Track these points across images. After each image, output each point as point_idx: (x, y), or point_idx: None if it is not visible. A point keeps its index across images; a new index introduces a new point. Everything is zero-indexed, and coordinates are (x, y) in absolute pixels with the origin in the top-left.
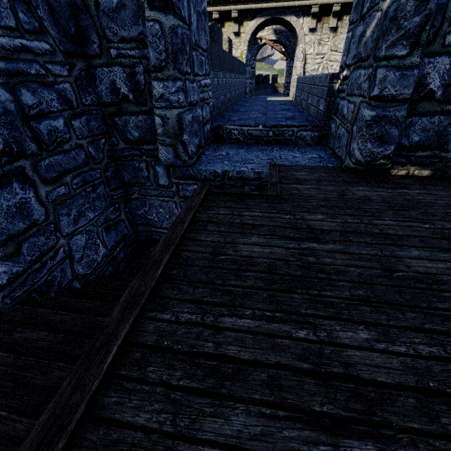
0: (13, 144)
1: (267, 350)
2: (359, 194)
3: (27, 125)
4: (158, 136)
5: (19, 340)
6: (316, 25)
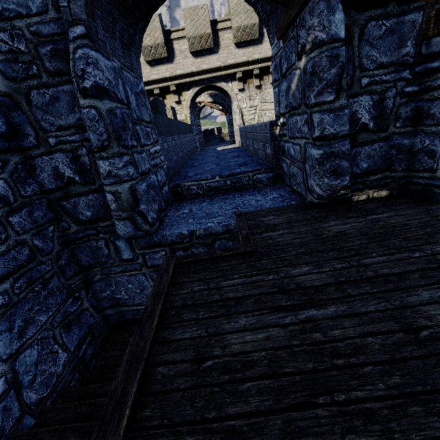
0: None
1: None
2: (333, 230)
3: None
4: (112, 212)
5: None
6: (243, 86)
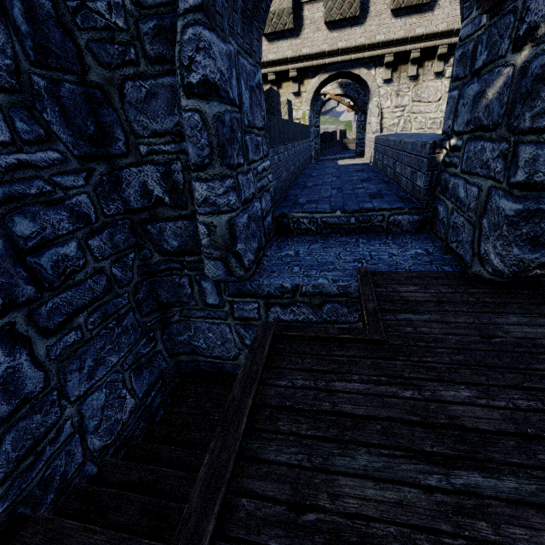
0: None
1: None
2: (514, 332)
3: (21, 263)
4: (202, 247)
5: None
6: (391, 75)
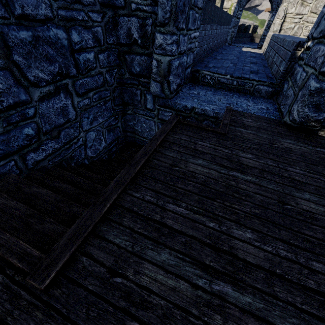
0: (63, 68)
1: (189, 227)
2: (285, 145)
3: (72, 56)
4: (152, 74)
5: (57, 186)
6: None
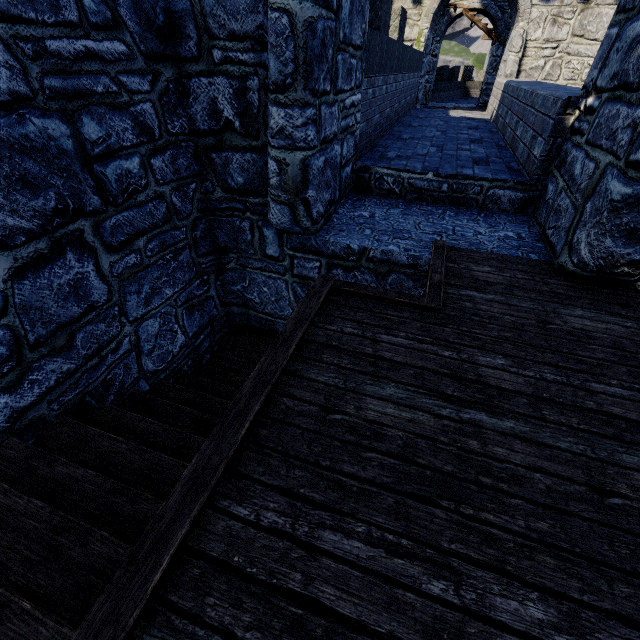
0: (69, 199)
1: (379, 606)
2: (573, 323)
3: (88, 169)
4: (270, 188)
5: (61, 476)
6: None
